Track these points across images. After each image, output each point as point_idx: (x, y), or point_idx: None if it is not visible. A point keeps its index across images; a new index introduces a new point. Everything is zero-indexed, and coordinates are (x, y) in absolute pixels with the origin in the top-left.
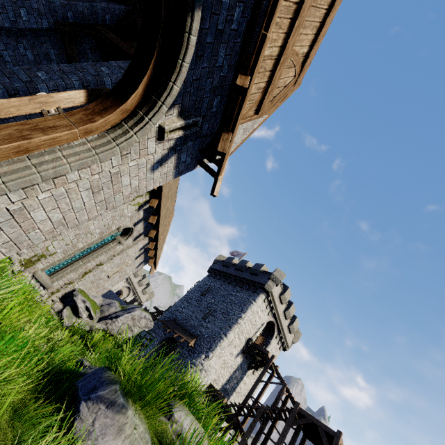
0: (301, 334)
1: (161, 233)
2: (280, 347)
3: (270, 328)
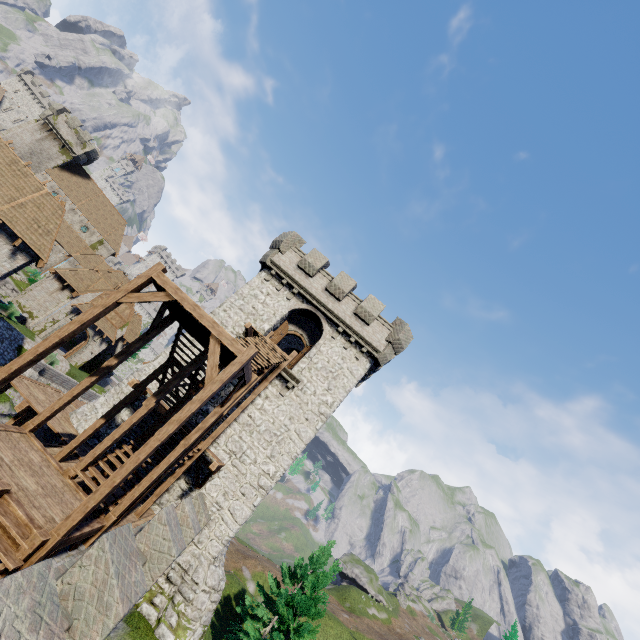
0: (406, 324)
1: (2, 202)
2: (356, 354)
3: (320, 329)
